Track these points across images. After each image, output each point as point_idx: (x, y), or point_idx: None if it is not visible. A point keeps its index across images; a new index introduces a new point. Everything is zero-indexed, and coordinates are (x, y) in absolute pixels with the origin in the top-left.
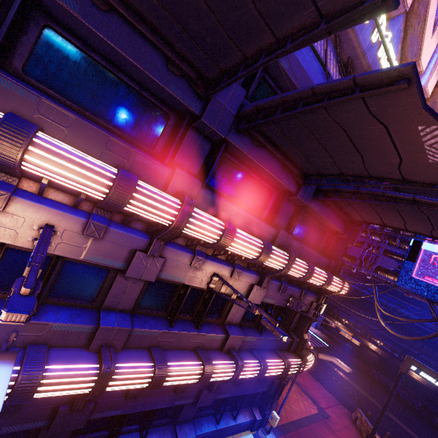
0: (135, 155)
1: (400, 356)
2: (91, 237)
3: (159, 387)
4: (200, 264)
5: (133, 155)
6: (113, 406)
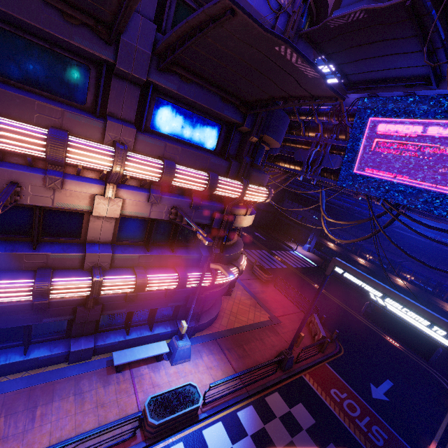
0: None
1: (388, 267)
2: None
3: None
4: None
5: None
6: None
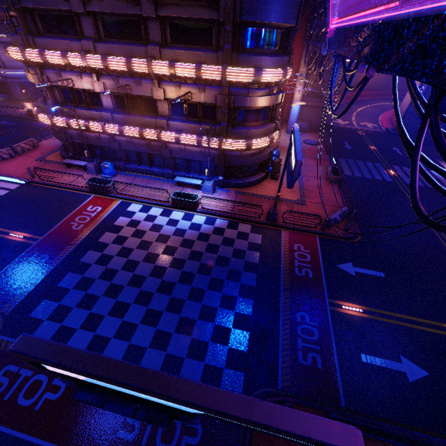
0: (70, 43)
1: None
2: (81, 80)
3: (122, 133)
4: (117, 81)
5: (70, 43)
6: (126, 146)
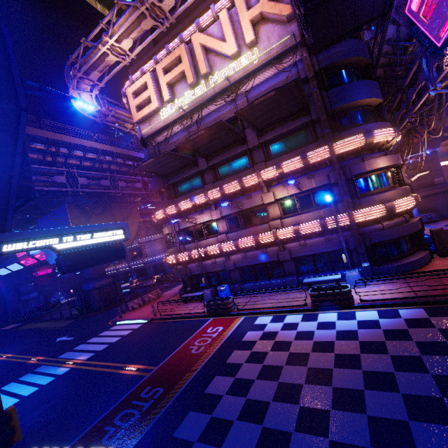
0: (196, 192)
1: None
2: (202, 215)
3: (237, 246)
4: (231, 203)
5: (196, 192)
6: (241, 262)
